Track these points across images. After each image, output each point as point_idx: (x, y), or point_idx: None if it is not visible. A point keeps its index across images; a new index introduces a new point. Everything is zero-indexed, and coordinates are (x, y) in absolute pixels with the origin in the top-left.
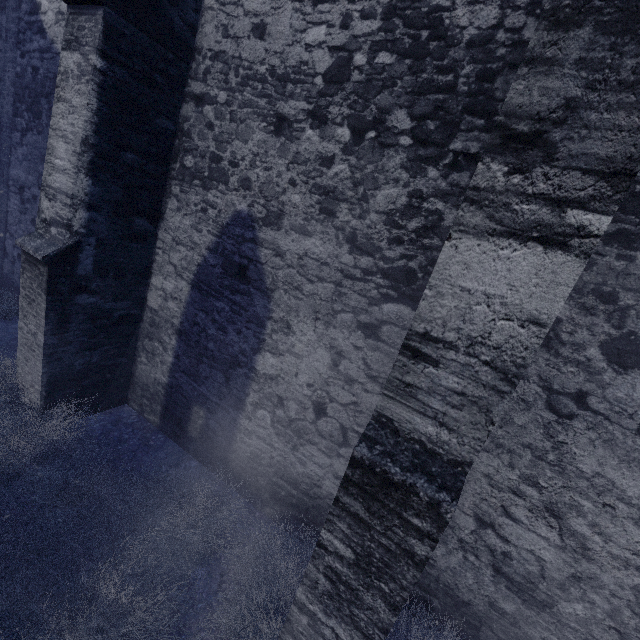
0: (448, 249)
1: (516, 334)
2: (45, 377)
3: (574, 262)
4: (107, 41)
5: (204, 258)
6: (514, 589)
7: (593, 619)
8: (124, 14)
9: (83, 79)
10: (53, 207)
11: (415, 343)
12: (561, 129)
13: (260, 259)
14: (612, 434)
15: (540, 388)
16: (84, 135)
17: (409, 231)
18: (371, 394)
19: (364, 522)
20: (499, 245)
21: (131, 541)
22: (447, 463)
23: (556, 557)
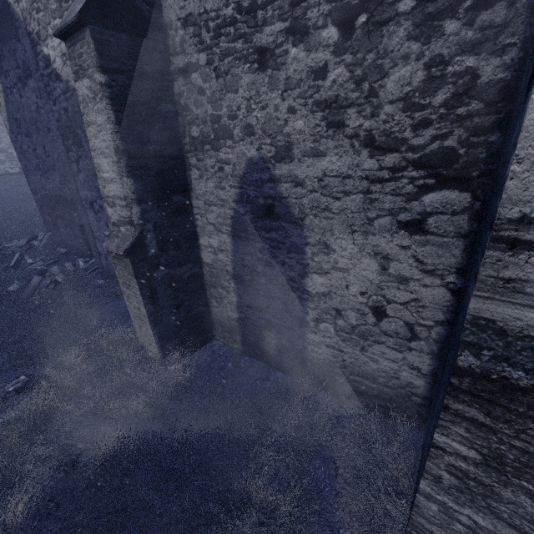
0: None
1: None
2: (156, 336)
3: None
4: (101, 56)
5: (234, 210)
6: None
7: None
8: (104, 24)
9: (97, 99)
10: (115, 211)
11: (509, 232)
12: None
13: (282, 194)
14: None
15: None
16: (114, 145)
17: (436, 107)
18: (431, 288)
19: (486, 426)
20: None
21: (258, 448)
22: None
23: None
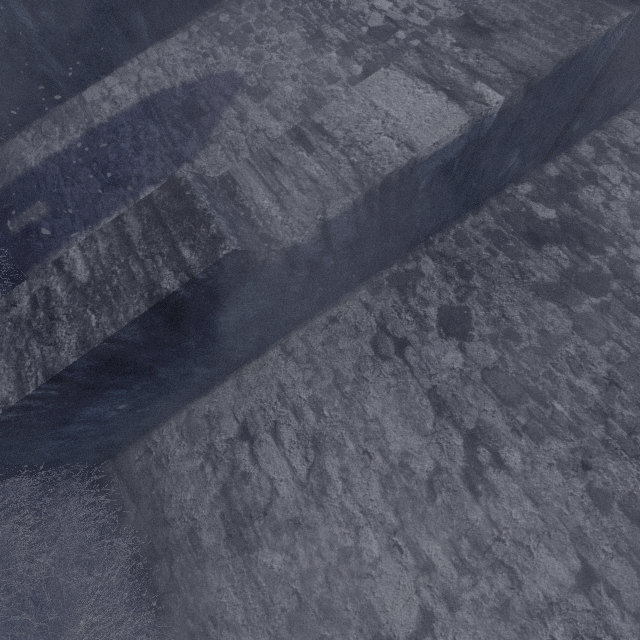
0: (381, 74)
1: (390, 150)
2: None
3: (462, 116)
4: None
5: (173, 87)
6: (228, 519)
7: (284, 578)
8: None
9: None
10: None
11: (306, 129)
12: (503, 34)
13: (222, 114)
14: (408, 387)
15: (376, 323)
16: None
17: None
18: None
19: (130, 245)
20: (419, 85)
21: None
22: (259, 236)
23: (291, 494)
